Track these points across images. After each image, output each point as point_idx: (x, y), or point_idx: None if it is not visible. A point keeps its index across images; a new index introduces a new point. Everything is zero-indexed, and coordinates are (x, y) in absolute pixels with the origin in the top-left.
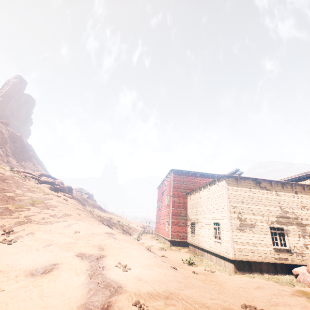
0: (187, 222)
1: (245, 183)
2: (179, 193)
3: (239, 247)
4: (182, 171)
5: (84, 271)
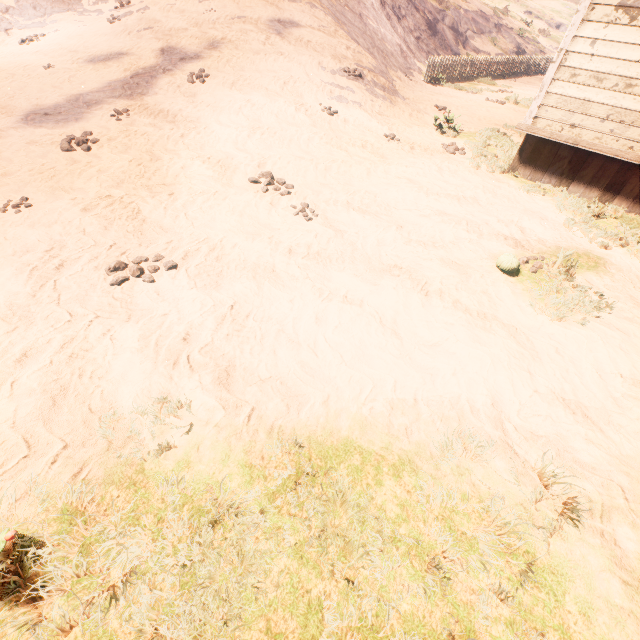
0: None
1: None
2: None
3: (573, 95)
4: None
5: (139, 68)
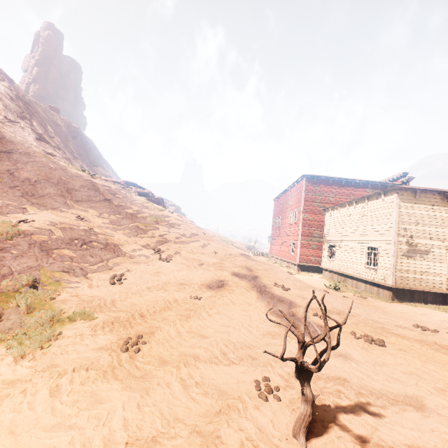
0: (321, 244)
1: (426, 198)
2: (313, 207)
3: (402, 275)
4: (319, 178)
5: (250, 288)
